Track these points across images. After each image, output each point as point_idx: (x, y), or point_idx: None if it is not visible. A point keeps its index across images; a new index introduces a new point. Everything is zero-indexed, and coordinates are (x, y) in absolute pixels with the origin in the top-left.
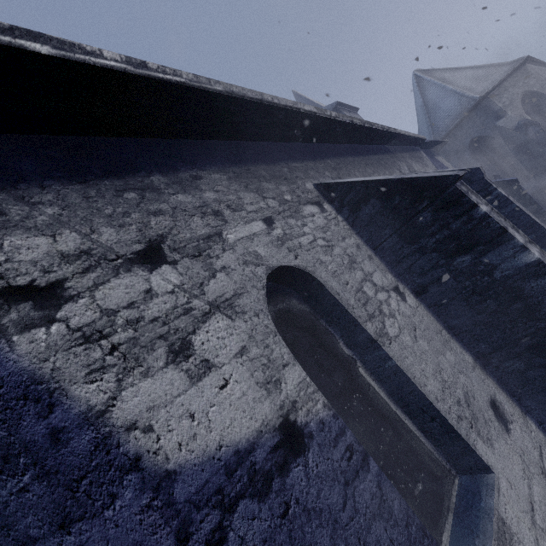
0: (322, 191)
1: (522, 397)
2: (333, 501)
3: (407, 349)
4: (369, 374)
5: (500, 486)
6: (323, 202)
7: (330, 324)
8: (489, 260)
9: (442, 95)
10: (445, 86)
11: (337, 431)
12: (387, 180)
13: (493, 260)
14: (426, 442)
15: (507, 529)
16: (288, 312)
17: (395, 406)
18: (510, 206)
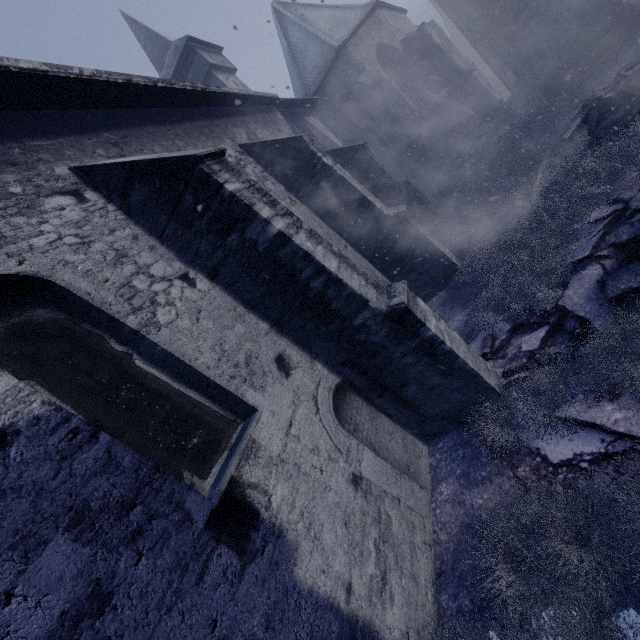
0: (82, 176)
1: (311, 347)
2: (42, 475)
3: (182, 332)
4: (150, 363)
5: (261, 418)
6: (85, 190)
7: (96, 326)
8: (250, 236)
9: (305, 40)
10: (306, 28)
11: (59, 421)
12: (140, 161)
13: (253, 236)
14: (213, 405)
15: (256, 445)
16: (29, 325)
17: (179, 385)
18: (335, 176)
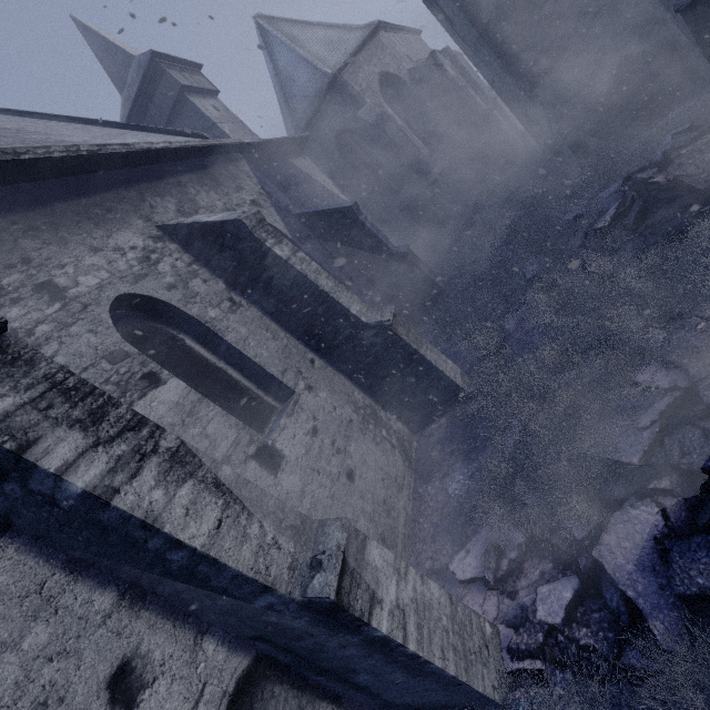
0: None
1: (198, 615)
2: None
3: None
4: None
5: None
6: None
7: None
8: (39, 489)
9: (294, 63)
10: (295, 49)
11: None
12: None
13: (43, 489)
14: None
15: None
16: None
17: None
18: (292, 271)
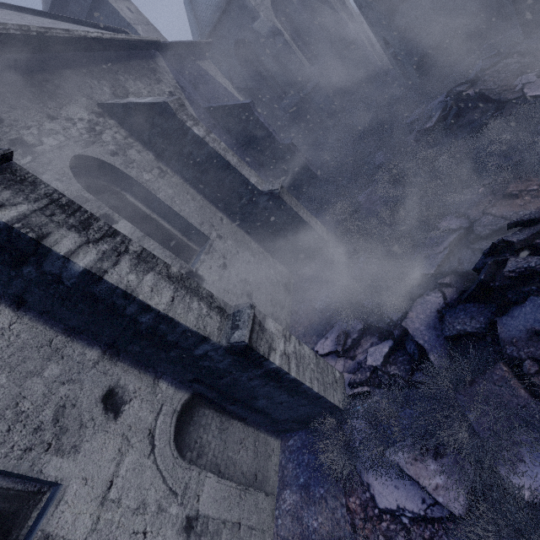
0: None
1: (155, 367)
2: None
3: None
4: None
5: (65, 495)
6: None
7: None
8: (50, 270)
9: None
10: None
11: None
12: None
13: (53, 270)
14: (5, 481)
15: None
16: None
17: None
18: (207, 148)
